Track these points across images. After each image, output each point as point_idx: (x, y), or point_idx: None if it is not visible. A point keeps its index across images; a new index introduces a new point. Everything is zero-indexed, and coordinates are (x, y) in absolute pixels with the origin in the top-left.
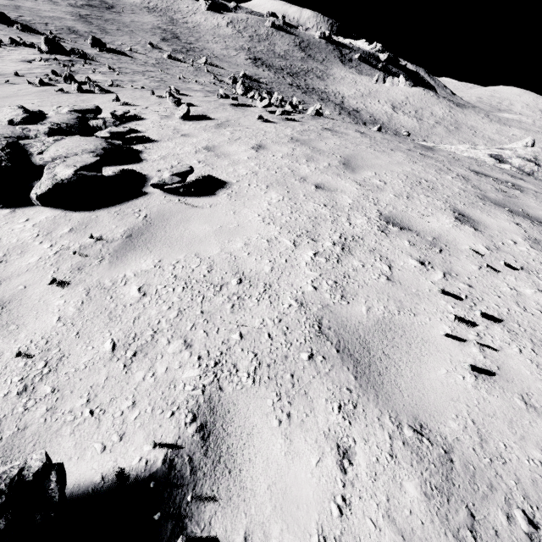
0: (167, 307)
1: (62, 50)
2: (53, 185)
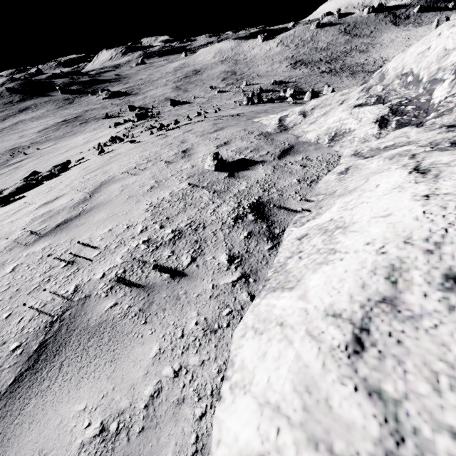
0: None
1: (143, 117)
2: None
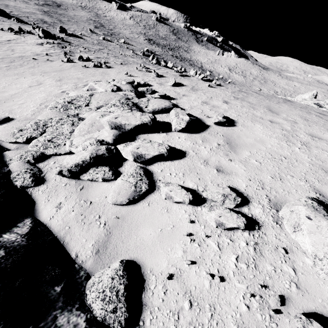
0: (272, 166)
1: (51, 36)
2: (186, 123)
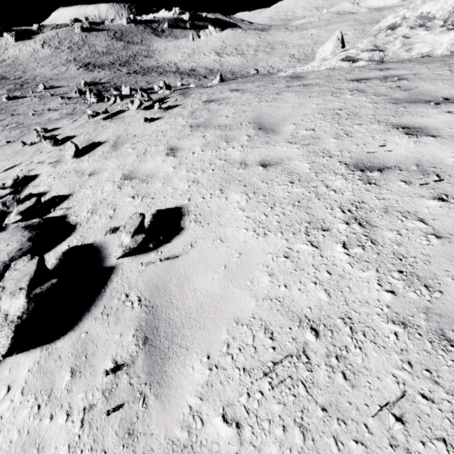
0: (280, 430)
1: None
2: (13, 330)
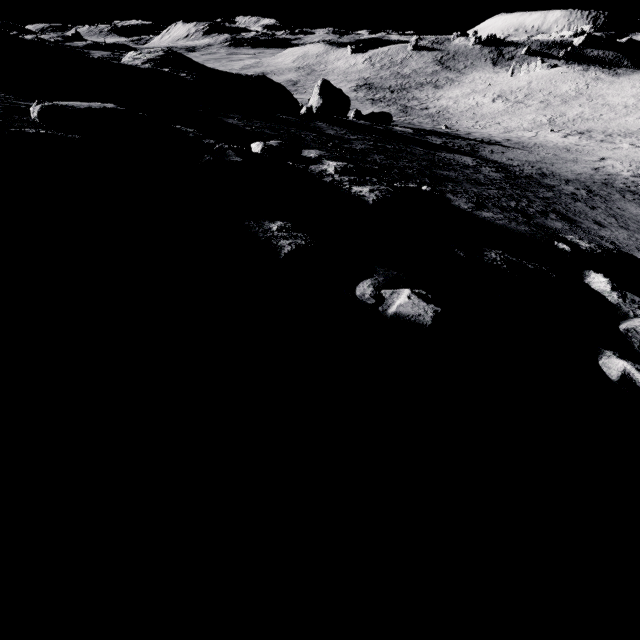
0: None
1: None
2: None
